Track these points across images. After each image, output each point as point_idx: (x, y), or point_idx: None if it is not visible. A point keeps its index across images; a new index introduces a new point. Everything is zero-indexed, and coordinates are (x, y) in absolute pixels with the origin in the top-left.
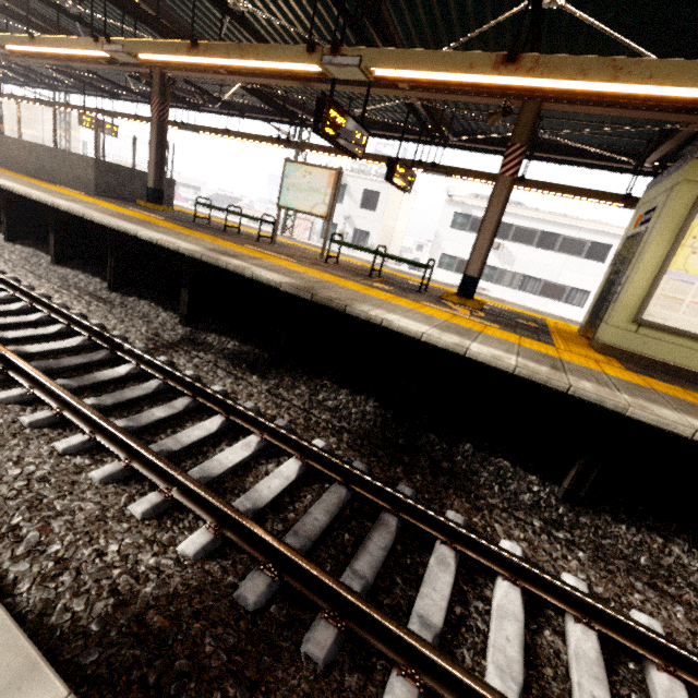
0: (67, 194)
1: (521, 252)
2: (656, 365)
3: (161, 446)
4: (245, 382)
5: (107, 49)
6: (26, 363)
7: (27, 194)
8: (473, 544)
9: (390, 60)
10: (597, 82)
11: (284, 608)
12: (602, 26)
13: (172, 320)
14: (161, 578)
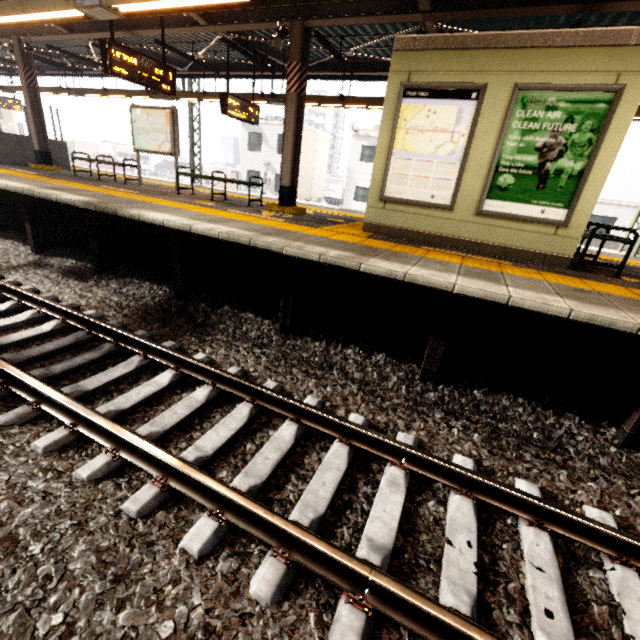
0: None
1: None
2: (401, 234)
3: None
4: (65, 285)
5: None
6: None
7: None
8: (160, 353)
9: None
10: None
11: None
12: None
13: (28, 251)
14: None
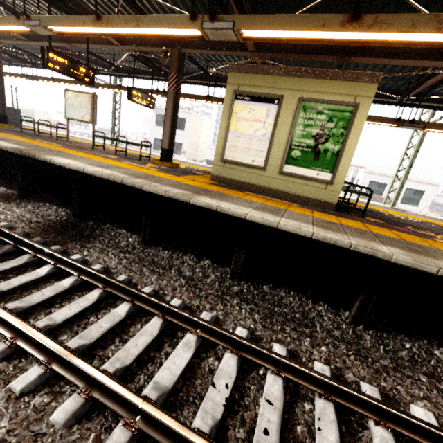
0: None
1: None
2: (234, 183)
3: None
4: None
5: None
6: None
7: None
8: (45, 253)
9: (52, 22)
10: (132, 28)
11: None
12: (164, 3)
13: None
14: None
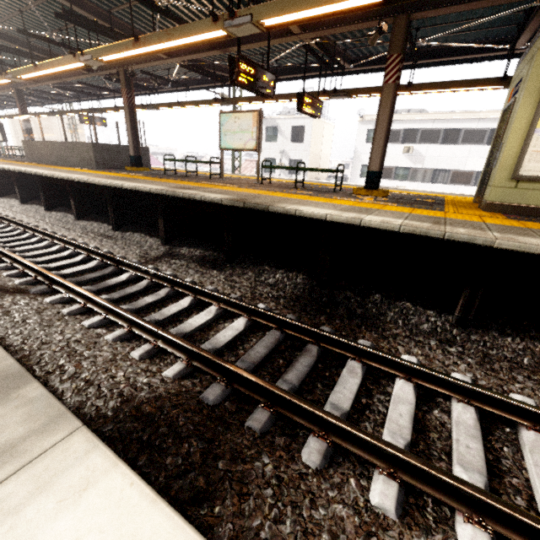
0: (77, 171)
1: (429, 150)
2: (537, 212)
3: (151, 318)
4: (208, 275)
5: (82, 60)
6: (62, 278)
7: (51, 175)
8: (376, 358)
9: (273, 10)
10: None
11: (234, 403)
12: None
13: (156, 242)
14: (151, 389)
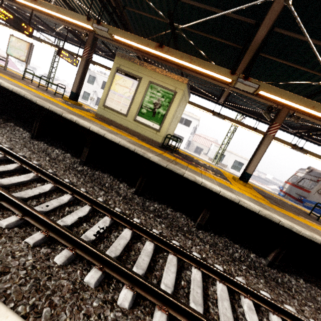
0: None
1: None
2: (108, 121)
3: None
4: None
5: None
6: None
7: None
8: None
9: None
10: (54, 12)
11: None
12: (82, 6)
13: None
14: None
